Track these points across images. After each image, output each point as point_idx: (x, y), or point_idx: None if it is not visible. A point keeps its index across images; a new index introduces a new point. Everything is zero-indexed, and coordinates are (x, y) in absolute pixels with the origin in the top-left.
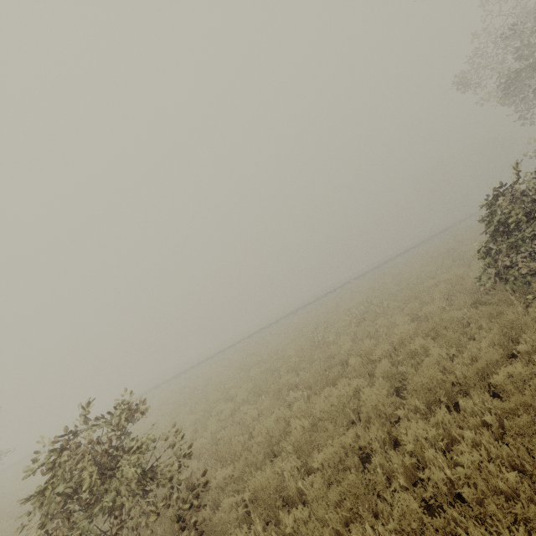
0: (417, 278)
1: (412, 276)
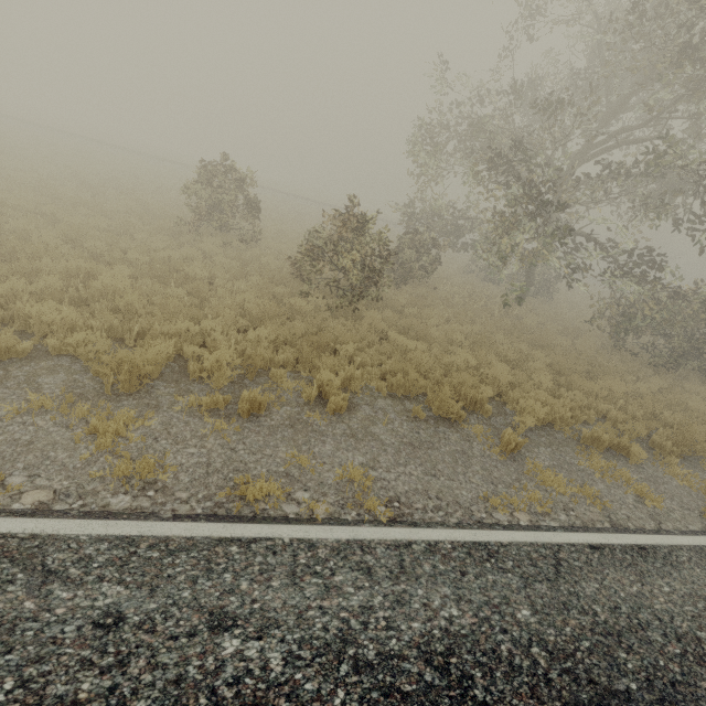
0: (305, 226)
1: (303, 222)
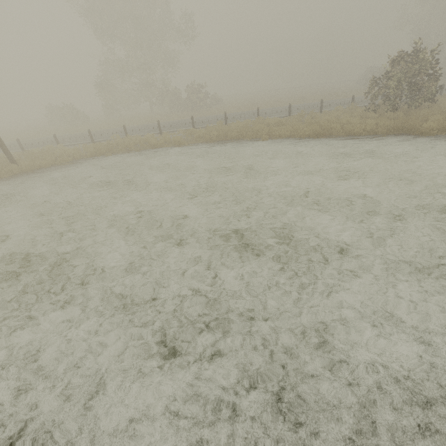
0: None
1: None
